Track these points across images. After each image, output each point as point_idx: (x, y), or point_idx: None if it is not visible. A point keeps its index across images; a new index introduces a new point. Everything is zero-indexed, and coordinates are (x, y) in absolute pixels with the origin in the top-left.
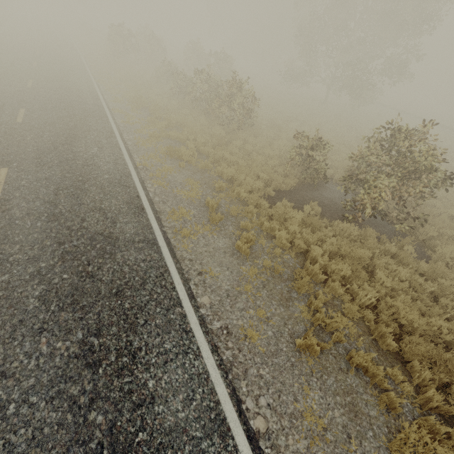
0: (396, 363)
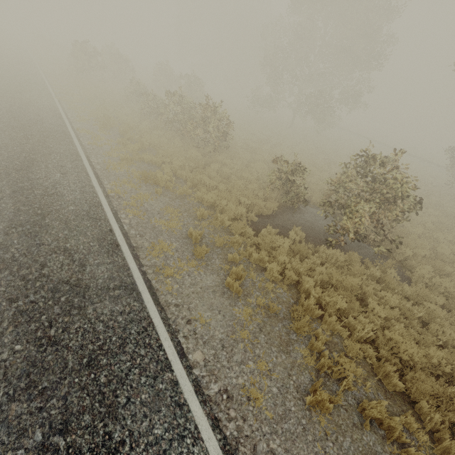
0: (405, 405)
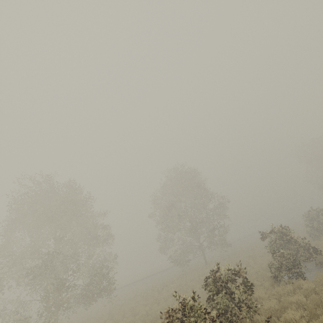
0: None
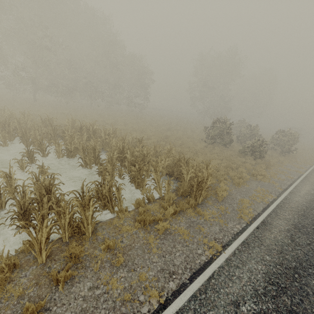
0: None
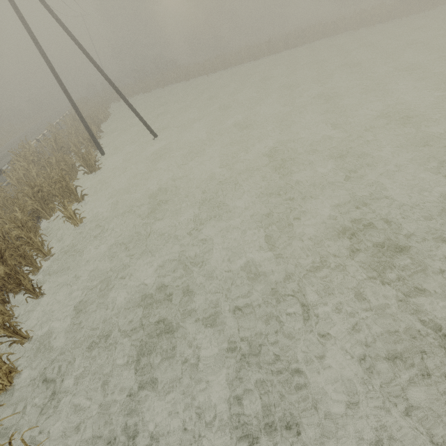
0: None
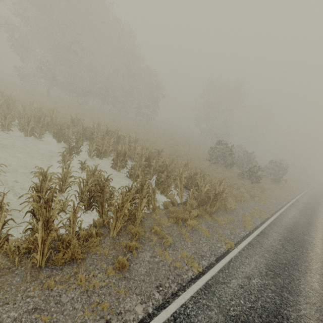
0: None
